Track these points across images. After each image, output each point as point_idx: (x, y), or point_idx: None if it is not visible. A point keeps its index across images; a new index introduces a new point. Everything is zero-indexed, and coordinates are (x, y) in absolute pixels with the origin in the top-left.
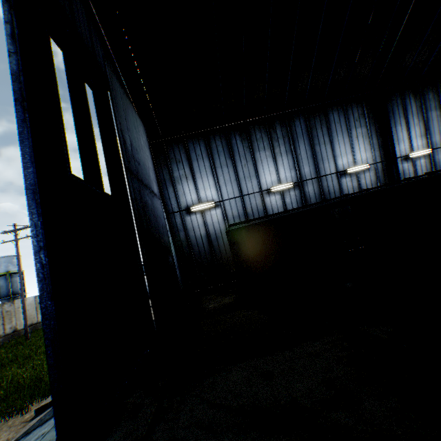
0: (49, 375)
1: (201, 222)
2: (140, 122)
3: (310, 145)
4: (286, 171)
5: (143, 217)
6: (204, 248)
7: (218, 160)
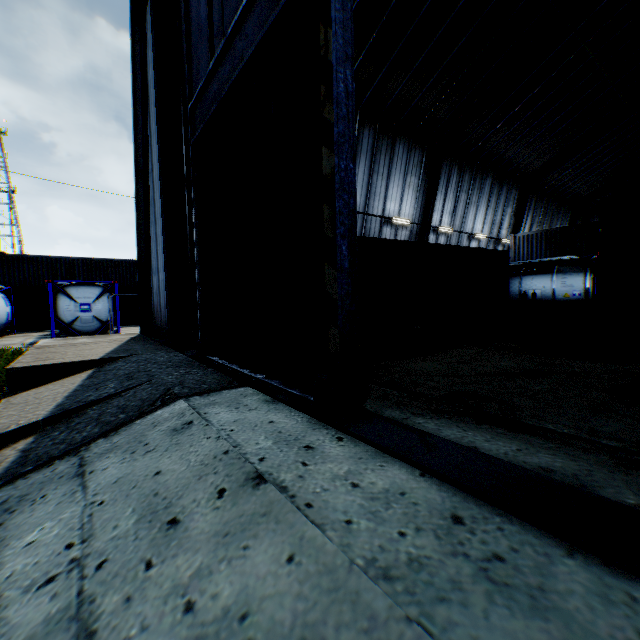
0: (341, 283)
1: None
2: None
3: (370, 169)
4: None
5: None
6: None
7: None
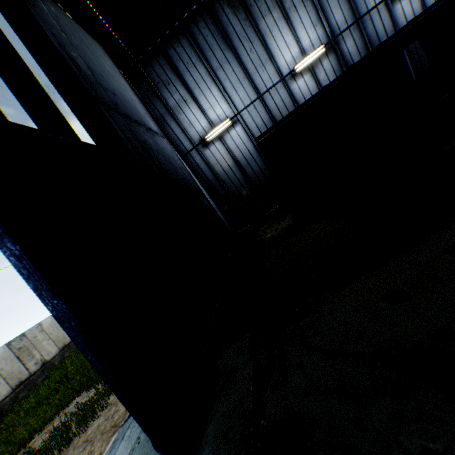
0: (105, 381)
1: (224, 151)
2: (93, 41)
3: None
4: (309, 34)
5: (149, 160)
6: (238, 179)
7: (213, 59)
